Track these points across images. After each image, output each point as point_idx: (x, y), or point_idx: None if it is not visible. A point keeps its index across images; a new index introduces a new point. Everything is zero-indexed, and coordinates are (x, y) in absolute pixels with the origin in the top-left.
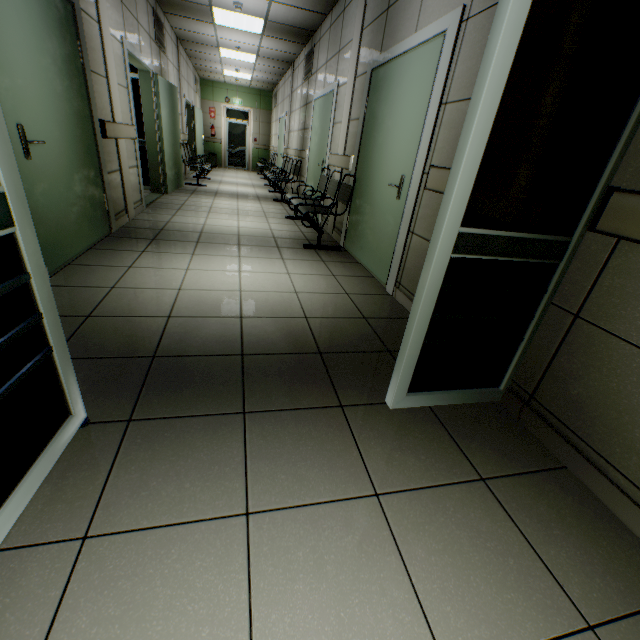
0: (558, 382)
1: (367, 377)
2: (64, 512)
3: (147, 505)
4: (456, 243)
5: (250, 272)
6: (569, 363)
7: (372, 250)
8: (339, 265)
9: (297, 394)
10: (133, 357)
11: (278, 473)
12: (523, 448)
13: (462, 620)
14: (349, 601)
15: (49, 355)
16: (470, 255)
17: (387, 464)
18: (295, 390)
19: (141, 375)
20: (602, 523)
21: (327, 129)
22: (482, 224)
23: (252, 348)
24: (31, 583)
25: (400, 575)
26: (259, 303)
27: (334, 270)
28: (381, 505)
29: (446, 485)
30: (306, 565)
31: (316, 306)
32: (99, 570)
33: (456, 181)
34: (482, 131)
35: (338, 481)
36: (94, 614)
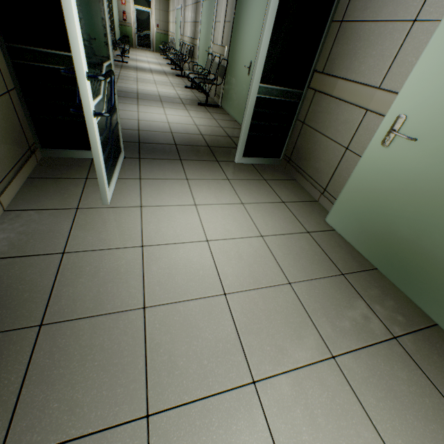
0: (297, 150)
1: (228, 155)
2: (131, 174)
3: (155, 175)
4: (259, 91)
5: (171, 115)
6: (300, 142)
7: (235, 106)
8: (218, 115)
9: (200, 157)
10: (131, 142)
11: (195, 173)
12: (283, 175)
13: (248, 198)
14: (218, 194)
15: (117, 125)
16: (264, 96)
17: (233, 174)
18: (199, 156)
19: (137, 147)
20: (299, 190)
21: (211, 25)
22: (268, 83)
23: (179, 143)
24: (131, 184)
25: (233, 192)
26: (179, 128)
27: (215, 117)
28: (229, 181)
29: (252, 180)
30: (206, 188)
31: (206, 131)
32: (148, 184)
33: (257, 65)
34: (265, 46)
35: (216, 176)
36: (150, 189)
